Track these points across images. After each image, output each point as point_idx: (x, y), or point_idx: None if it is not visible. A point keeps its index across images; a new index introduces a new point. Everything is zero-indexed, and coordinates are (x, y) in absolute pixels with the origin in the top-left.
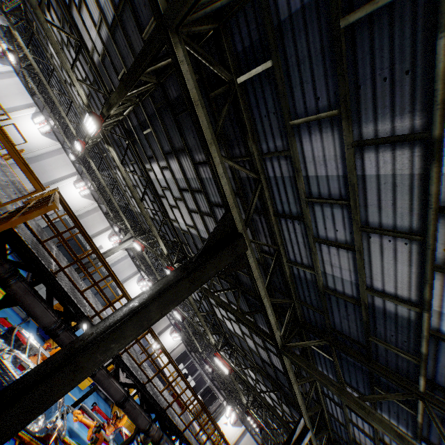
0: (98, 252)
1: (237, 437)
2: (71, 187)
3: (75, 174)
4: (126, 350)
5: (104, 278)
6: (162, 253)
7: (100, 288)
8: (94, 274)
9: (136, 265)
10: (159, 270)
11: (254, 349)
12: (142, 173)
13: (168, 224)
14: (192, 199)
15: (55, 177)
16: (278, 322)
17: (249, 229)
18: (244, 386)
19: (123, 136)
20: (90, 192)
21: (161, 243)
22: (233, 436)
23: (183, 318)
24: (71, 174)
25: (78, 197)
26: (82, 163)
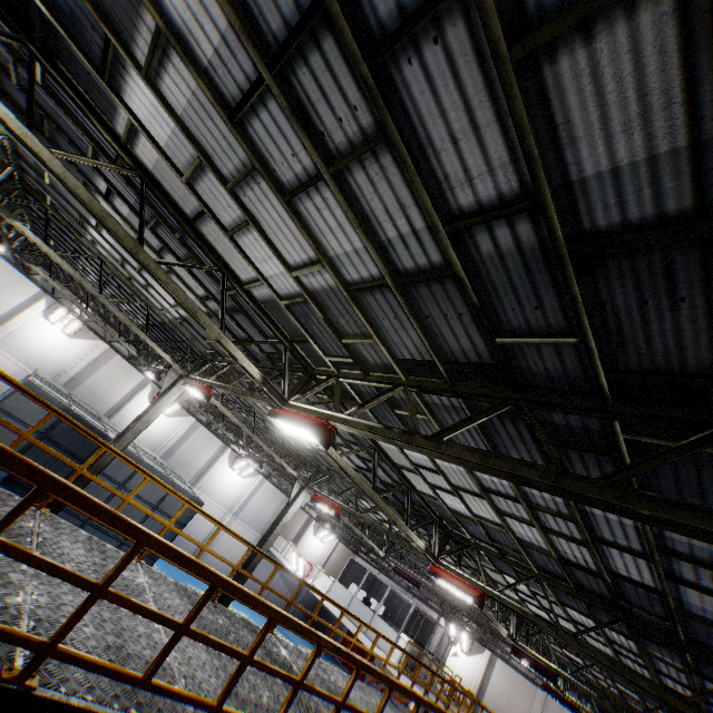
0: (67, 422)
1: (482, 672)
2: (41, 324)
3: (41, 297)
4: (216, 707)
5: (21, 507)
6: (251, 387)
7: (16, 551)
8: (133, 476)
9: (219, 437)
10: (261, 431)
11: (539, 543)
12: (124, 175)
13: (244, 308)
14: (285, 124)
15: (2, 312)
16: (707, 470)
17: (668, 12)
18: (497, 605)
19: (0, 29)
20: (82, 323)
21: (238, 352)
22: (474, 673)
23: (338, 510)
24: (33, 298)
25: (63, 341)
26: (47, 271)
